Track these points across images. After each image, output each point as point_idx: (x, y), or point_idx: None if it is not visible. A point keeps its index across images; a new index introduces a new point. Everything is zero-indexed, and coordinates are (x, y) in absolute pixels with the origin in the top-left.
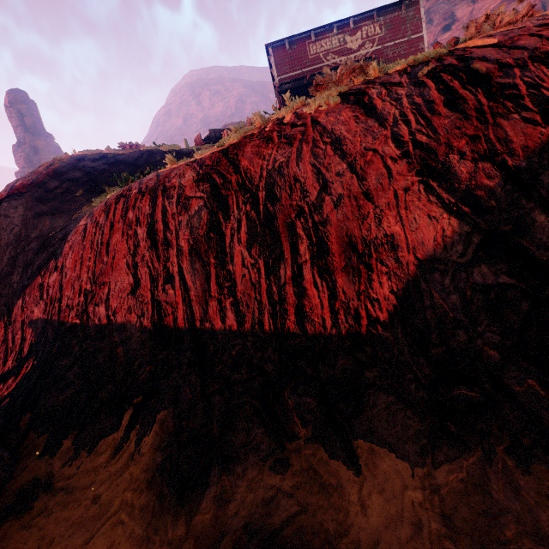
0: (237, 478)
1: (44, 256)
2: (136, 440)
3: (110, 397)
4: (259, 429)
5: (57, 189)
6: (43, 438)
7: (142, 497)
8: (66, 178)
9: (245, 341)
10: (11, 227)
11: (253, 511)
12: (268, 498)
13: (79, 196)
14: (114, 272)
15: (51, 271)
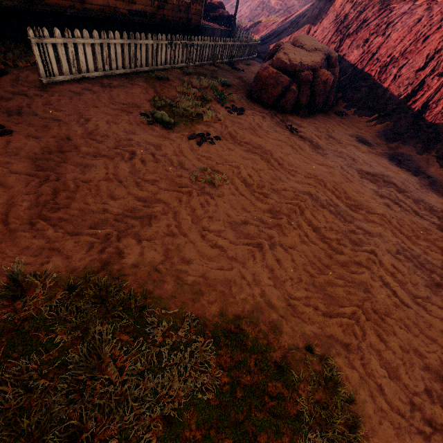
0: (404, 147)
1: (377, 21)
2: (375, 123)
3: (372, 107)
4: (420, 145)
5: None
6: (344, 104)
7: (375, 133)
8: None
9: (442, 121)
10: None
11: (404, 153)
12: (410, 154)
13: None
14: (417, 55)
15: (379, 35)
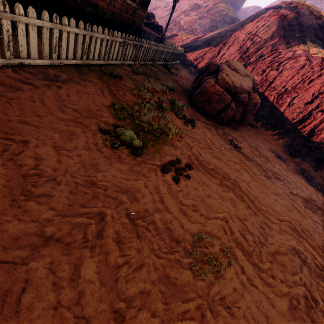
0: (304, 163)
1: (270, 59)
2: (277, 138)
3: (274, 123)
4: (313, 162)
5: (292, 26)
6: (253, 117)
7: (281, 147)
8: (299, 23)
9: None
10: (266, 34)
11: (306, 169)
12: (310, 171)
13: (296, 37)
14: (305, 92)
15: (273, 69)
